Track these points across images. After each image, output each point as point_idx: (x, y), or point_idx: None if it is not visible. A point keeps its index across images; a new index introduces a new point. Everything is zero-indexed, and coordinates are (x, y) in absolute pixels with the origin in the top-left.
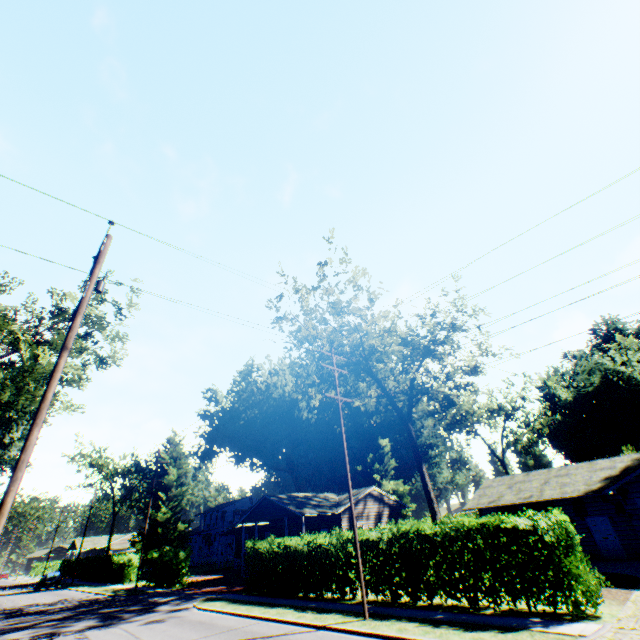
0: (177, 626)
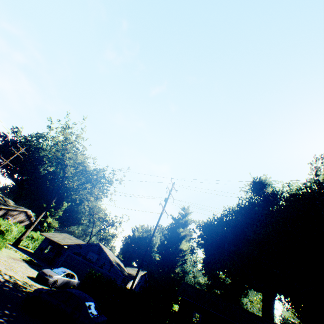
0: None
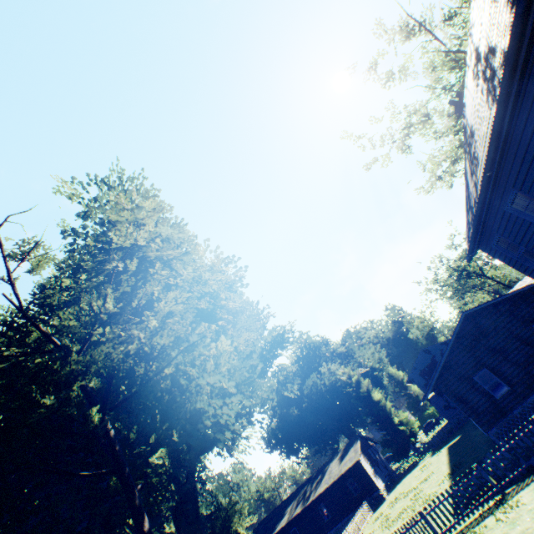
0: None
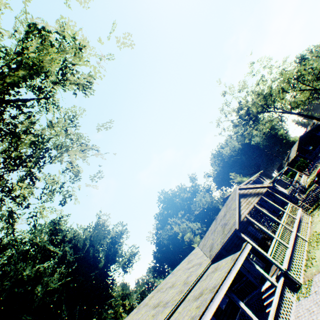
0: None
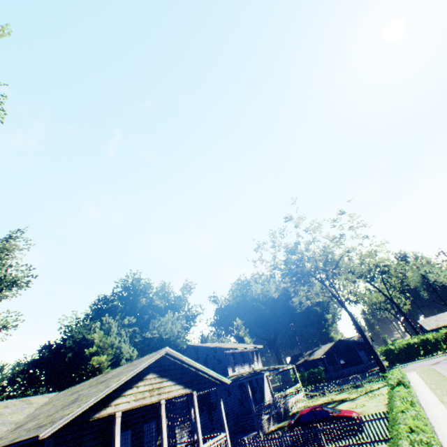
0: (421, 362)
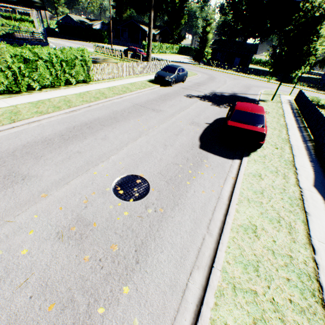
0: None
